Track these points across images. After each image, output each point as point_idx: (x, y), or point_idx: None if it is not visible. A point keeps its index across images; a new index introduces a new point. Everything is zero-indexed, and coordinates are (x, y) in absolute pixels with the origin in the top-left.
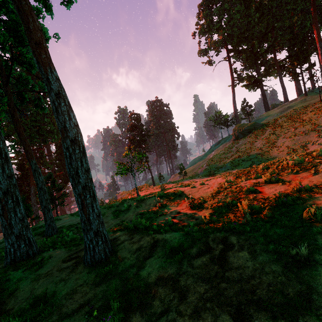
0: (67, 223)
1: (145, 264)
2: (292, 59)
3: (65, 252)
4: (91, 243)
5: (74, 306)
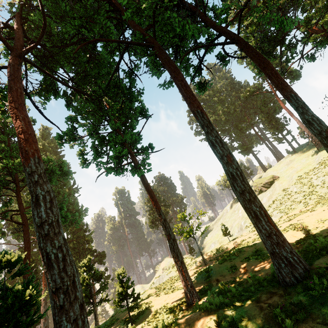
0: (180, 295)
1: None
2: (273, 129)
3: None
4: None
5: None
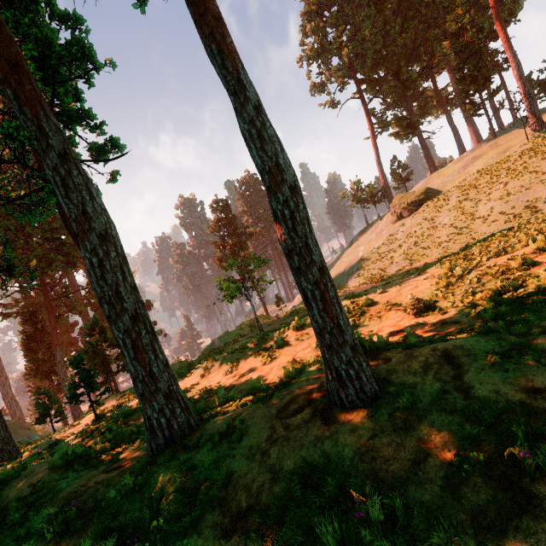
0: None
1: (466, 383)
2: (466, 82)
3: (263, 408)
4: (351, 367)
5: (398, 465)
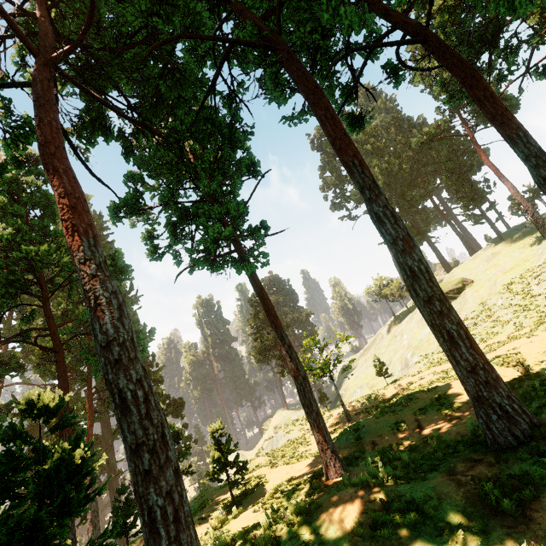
0: (312, 465)
1: None
2: (465, 200)
3: None
4: None
5: None
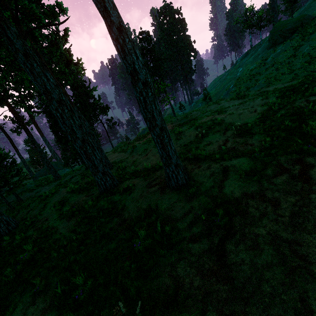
0: (115, 159)
1: (224, 185)
2: None
3: (143, 181)
4: (174, 173)
5: (179, 214)
